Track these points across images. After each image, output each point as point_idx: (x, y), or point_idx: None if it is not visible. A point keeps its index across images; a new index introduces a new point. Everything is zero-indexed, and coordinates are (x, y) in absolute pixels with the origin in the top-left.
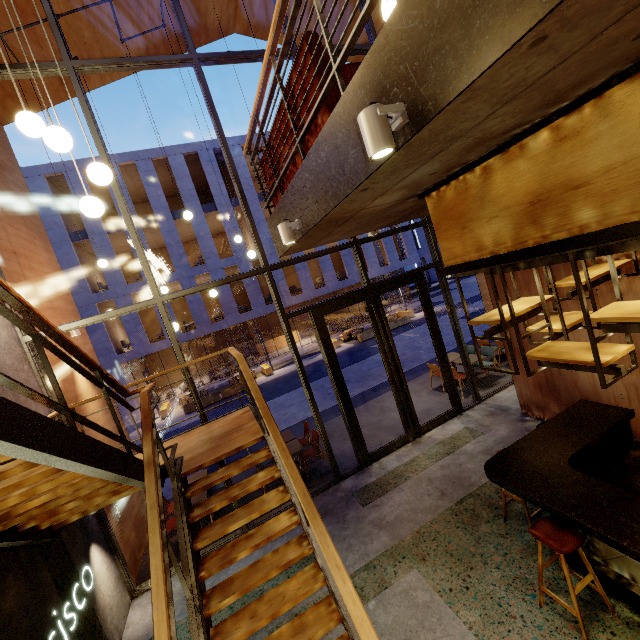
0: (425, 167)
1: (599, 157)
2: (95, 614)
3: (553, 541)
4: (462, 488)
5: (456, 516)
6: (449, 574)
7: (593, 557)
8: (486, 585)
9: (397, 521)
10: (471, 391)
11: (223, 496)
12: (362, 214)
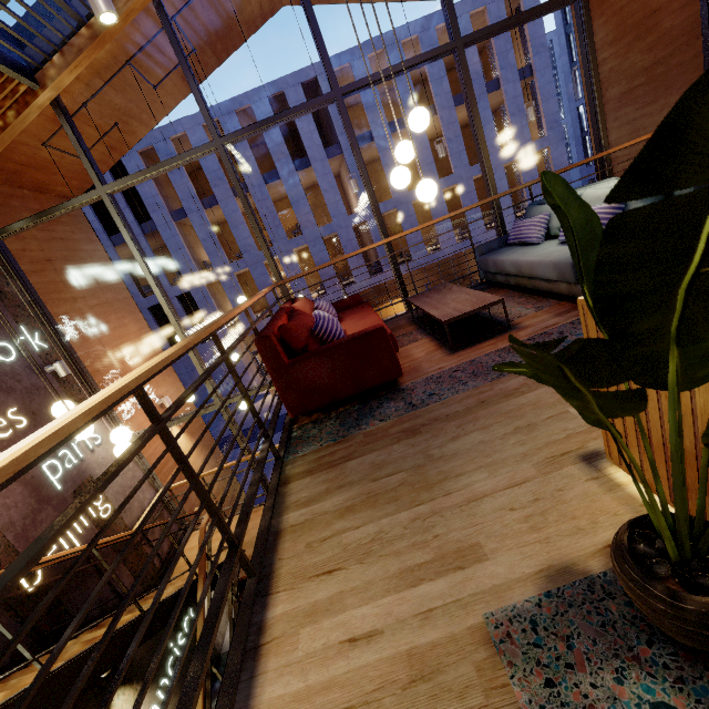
0: None
1: None
2: None
3: None
4: None
5: None
6: None
7: None
8: None
9: None
10: None
11: None
12: None
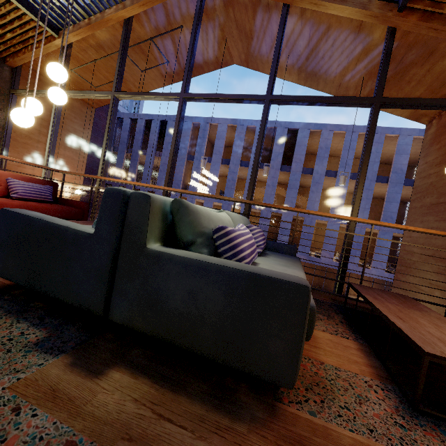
0: None
1: None
2: None
3: None
4: None
5: None
6: None
7: None
8: None
9: None
10: None
11: None
12: None
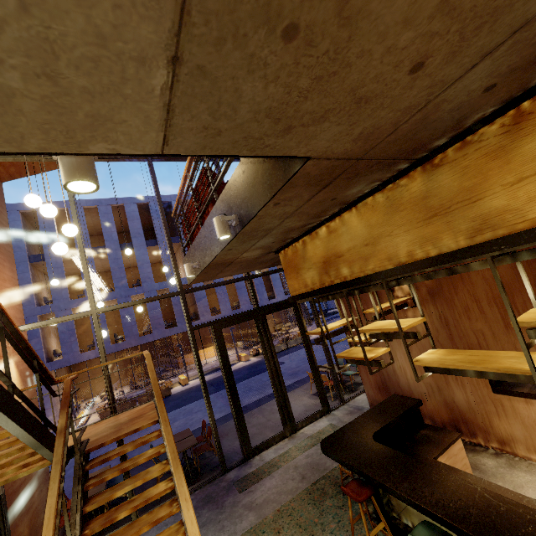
0: (264, 240)
1: (345, 243)
2: None
3: (355, 494)
4: (318, 472)
5: (310, 495)
6: None
7: (393, 514)
8: None
9: (264, 503)
10: (337, 394)
11: (116, 468)
12: (239, 261)
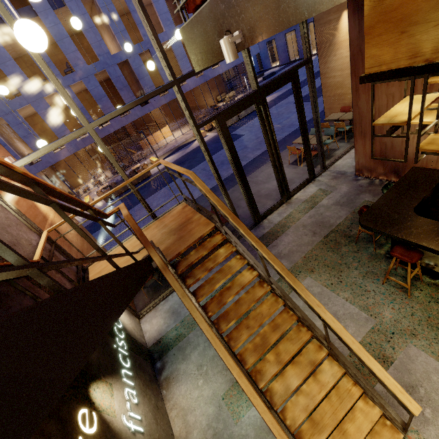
0: None
1: None
2: (130, 335)
3: (405, 257)
4: (326, 228)
5: (326, 245)
6: (329, 276)
7: None
8: (351, 278)
9: (290, 253)
10: (320, 163)
11: (202, 269)
12: None
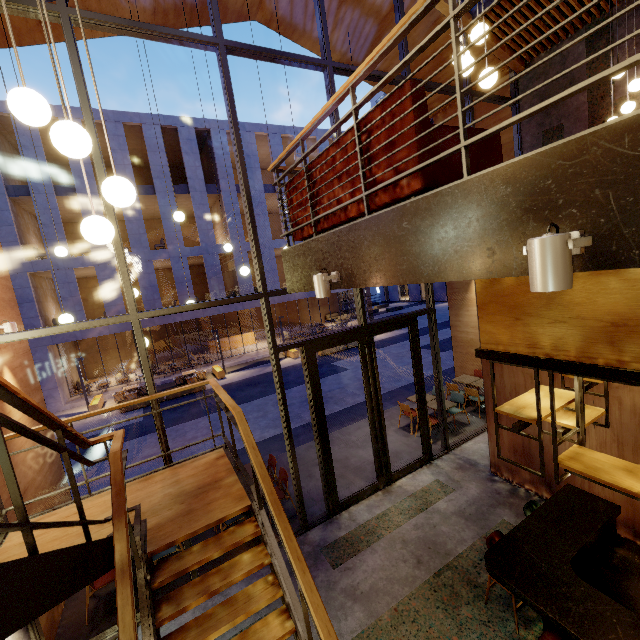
0: None
1: None
2: None
3: None
4: (439, 556)
5: (435, 592)
6: None
7: None
8: None
9: (372, 592)
10: (441, 439)
11: (200, 588)
12: None
